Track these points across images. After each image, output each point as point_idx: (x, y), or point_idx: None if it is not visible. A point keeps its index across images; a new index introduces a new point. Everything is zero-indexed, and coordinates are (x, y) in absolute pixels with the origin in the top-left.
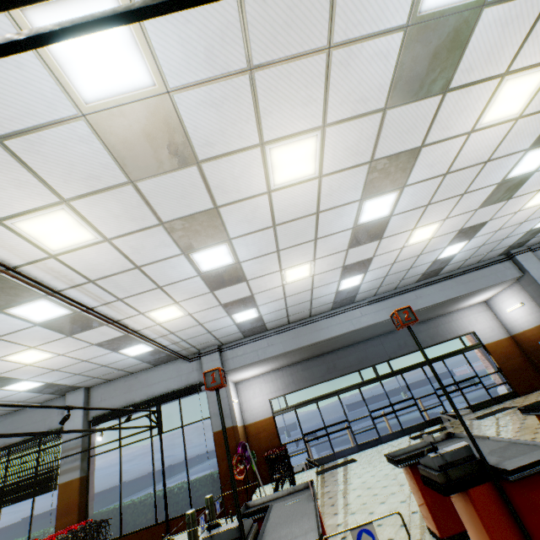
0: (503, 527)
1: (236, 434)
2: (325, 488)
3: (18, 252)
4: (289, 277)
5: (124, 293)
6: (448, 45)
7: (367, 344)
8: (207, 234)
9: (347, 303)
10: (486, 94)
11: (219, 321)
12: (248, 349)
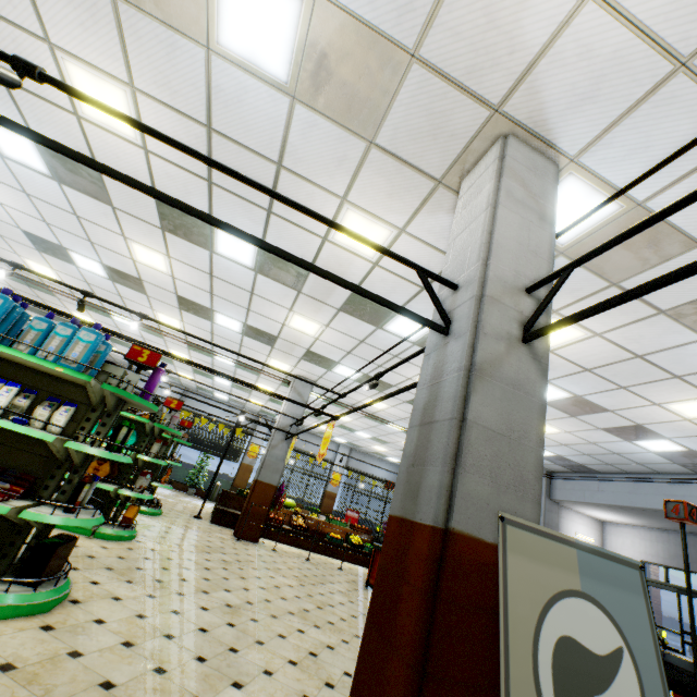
0: None
1: None
2: None
3: (372, 409)
4: None
5: None
6: None
7: None
8: None
9: None
10: None
11: None
12: (576, 486)
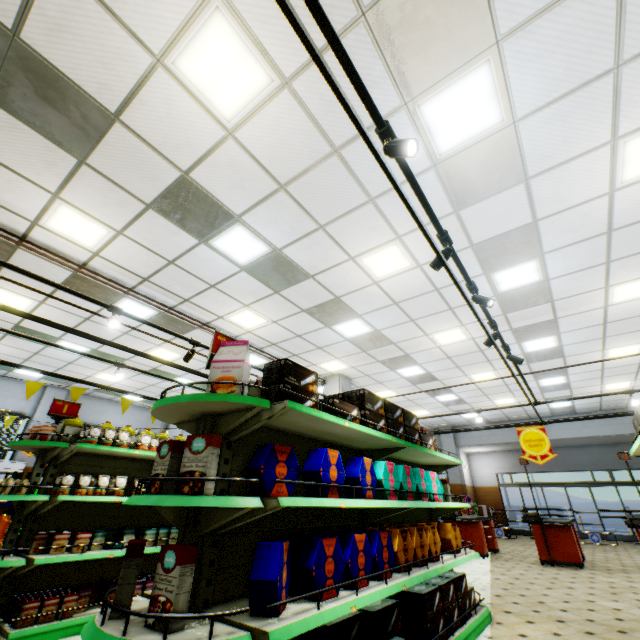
0: (539, 537)
1: (464, 490)
2: (526, 542)
3: None
4: (498, 402)
5: (402, 406)
6: (550, 352)
7: (604, 449)
8: (443, 392)
9: (567, 413)
10: (597, 353)
11: (452, 416)
12: (475, 434)
